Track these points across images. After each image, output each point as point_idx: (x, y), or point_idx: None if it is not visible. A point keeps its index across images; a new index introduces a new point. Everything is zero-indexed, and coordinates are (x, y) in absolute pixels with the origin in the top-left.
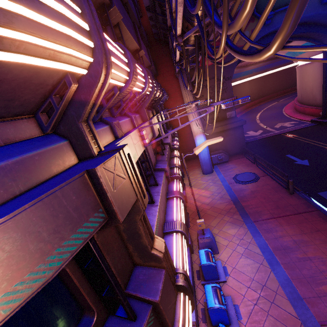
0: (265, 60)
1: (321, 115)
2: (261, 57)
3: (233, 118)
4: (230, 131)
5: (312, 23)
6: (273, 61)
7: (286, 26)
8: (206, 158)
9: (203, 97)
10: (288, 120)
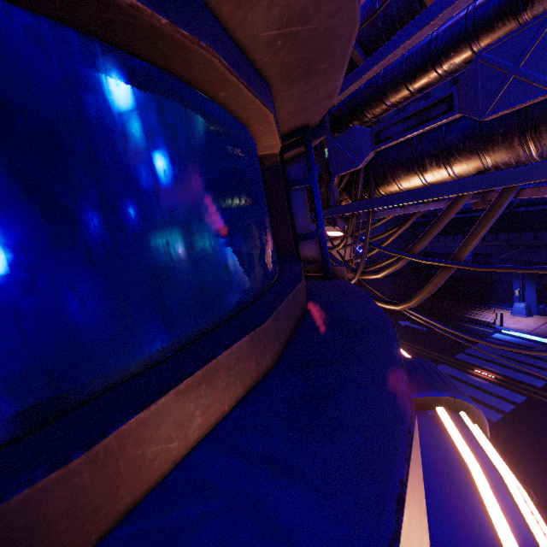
0: None
1: None
2: (387, 307)
3: None
4: None
5: None
6: None
7: (414, 304)
8: None
9: None
10: None
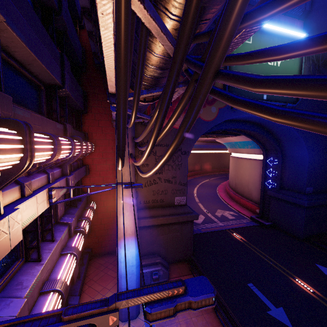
0: (203, 140)
1: (257, 212)
2: None
3: (182, 206)
4: (176, 224)
5: (263, 127)
6: (208, 143)
7: None
8: (131, 288)
9: (148, 167)
10: (226, 207)
